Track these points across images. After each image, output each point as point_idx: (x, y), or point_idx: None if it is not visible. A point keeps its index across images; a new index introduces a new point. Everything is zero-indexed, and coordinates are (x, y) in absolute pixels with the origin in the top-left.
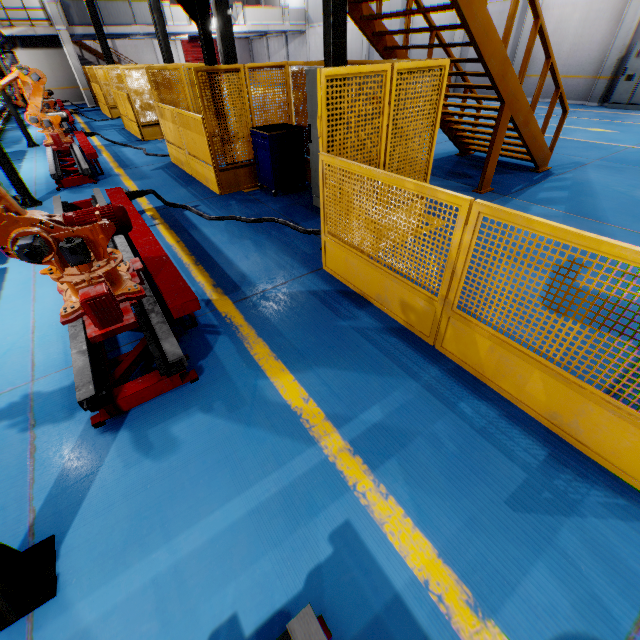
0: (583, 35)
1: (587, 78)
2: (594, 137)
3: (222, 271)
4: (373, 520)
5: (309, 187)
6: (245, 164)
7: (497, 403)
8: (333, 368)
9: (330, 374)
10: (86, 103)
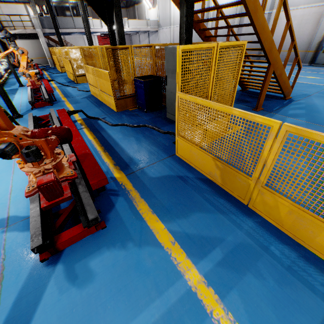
0: (299, 31)
1: (302, 51)
2: (310, 81)
3: (119, 155)
4: None
5: (164, 107)
6: (130, 96)
7: (294, 247)
8: (188, 220)
9: (186, 224)
10: (49, 65)
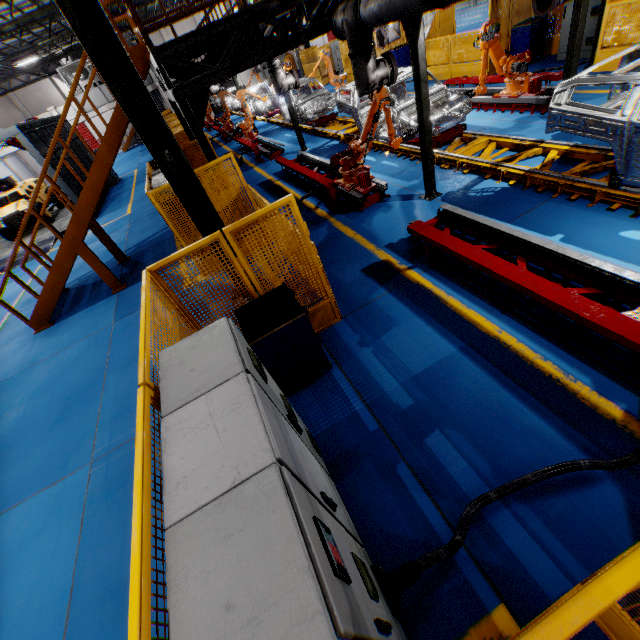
0: None
1: None
2: None
3: None
4: None
5: (543, 57)
6: None
7: None
8: None
9: None
10: None
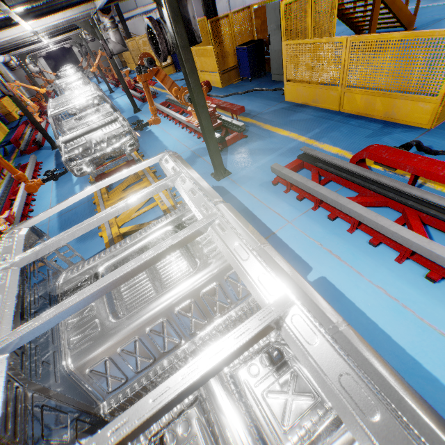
0: None
1: None
2: None
3: None
4: (319, 148)
5: (267, 73)
6: (233, 68)
7: (365, 119)
8: (298, 125)
9: (297, 126)
10: None
